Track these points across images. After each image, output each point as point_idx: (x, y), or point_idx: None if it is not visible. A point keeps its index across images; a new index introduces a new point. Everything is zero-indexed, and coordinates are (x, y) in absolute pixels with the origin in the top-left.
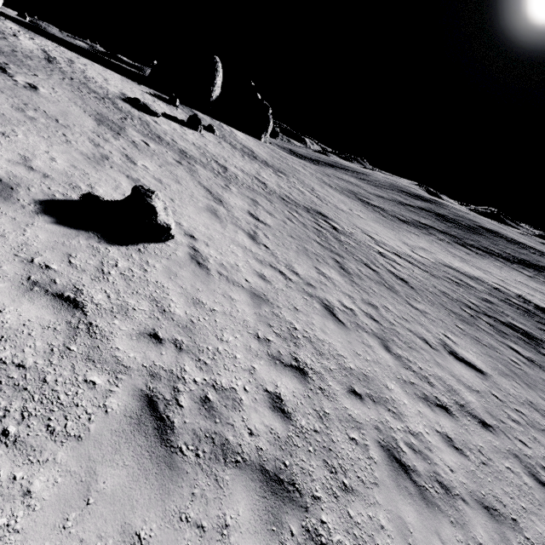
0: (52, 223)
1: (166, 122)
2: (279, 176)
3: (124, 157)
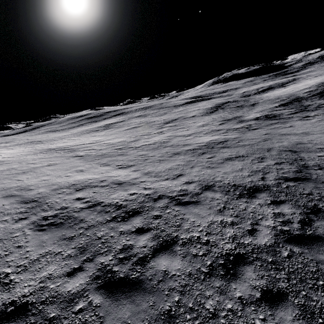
0: None
1: None
2: (9, 143)
3: None
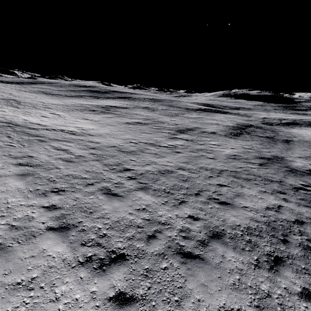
0: None
1: None
2: None
3: None
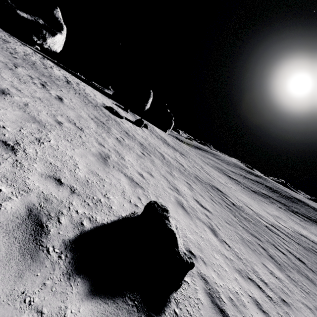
0: (86, 296)
1: (126, 121)
2: (184, 158)
3: (117, 153)
